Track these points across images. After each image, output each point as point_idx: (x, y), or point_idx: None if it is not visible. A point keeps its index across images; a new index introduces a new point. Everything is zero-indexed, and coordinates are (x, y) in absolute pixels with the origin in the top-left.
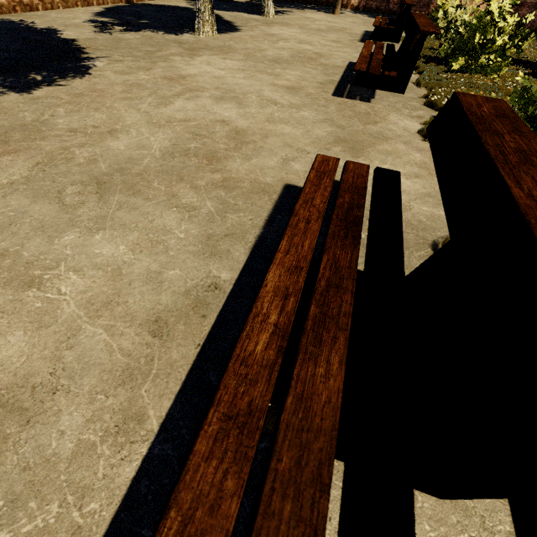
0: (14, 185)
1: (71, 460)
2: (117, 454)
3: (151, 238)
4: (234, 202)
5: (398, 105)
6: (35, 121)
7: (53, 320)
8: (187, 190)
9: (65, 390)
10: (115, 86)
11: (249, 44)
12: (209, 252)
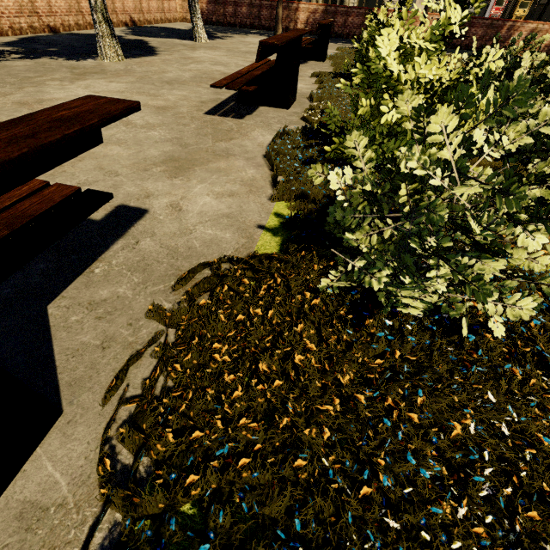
0: None
1: None
2: None
3: None
4: None
5: (272, 120)
6: None
7: None
8: None
9: None
10: None
11: (154, 67)
12: None
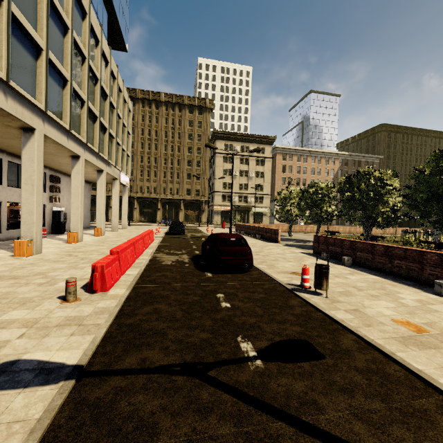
0: None
1: None
2: None
3: None
4: None
5: None
6: None
7: None
8: None
9: None
10: None
11: None
12: None
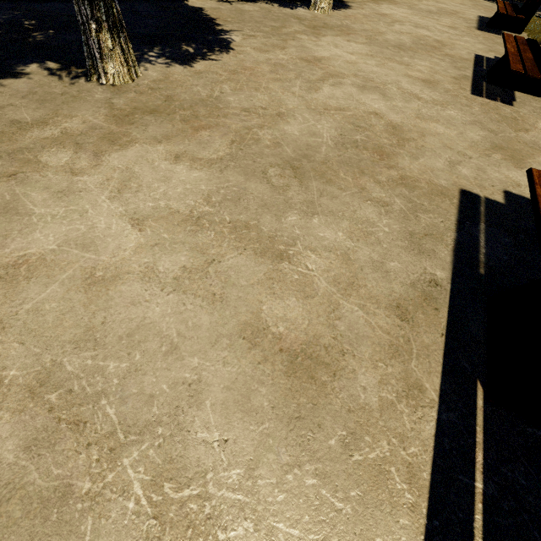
0: (224, 161)
1: (381, 411)
2: (414, 413)
3: (361, 228)
4: (420, 202)
5: None
6: (210, 97)
7: (313, 292)
8: (372, 184)
9: (350, 354)
10: (261, 65)
11: (366, 25)
12: (416, 249)
